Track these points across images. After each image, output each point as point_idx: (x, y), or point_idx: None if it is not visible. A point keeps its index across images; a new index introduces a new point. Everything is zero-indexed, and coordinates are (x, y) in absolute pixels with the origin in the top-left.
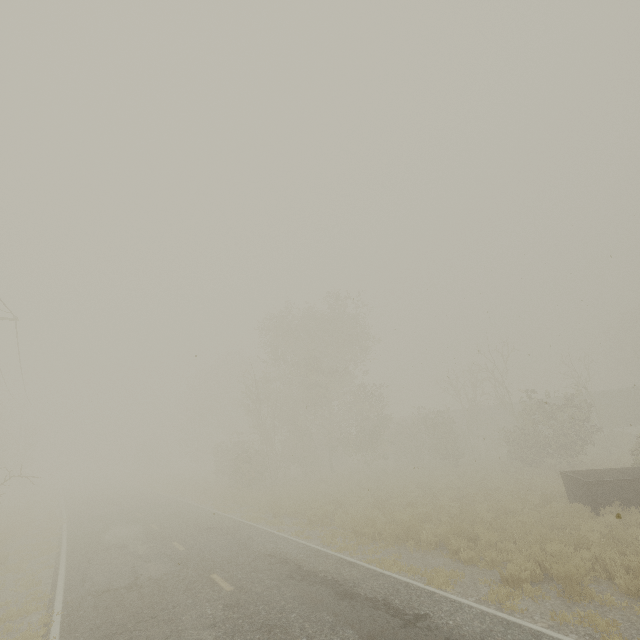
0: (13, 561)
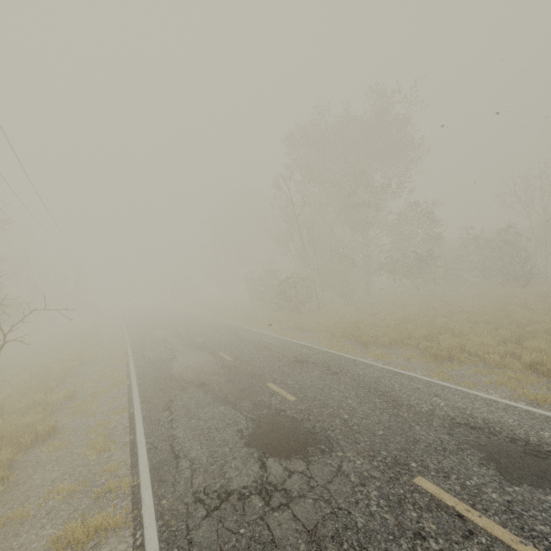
0: (83, 394)
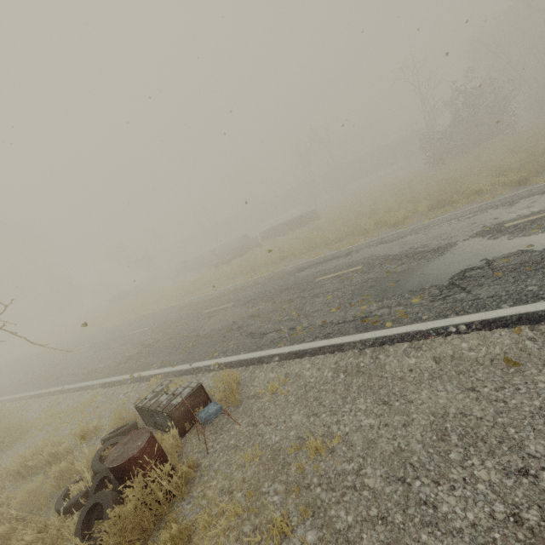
0: None
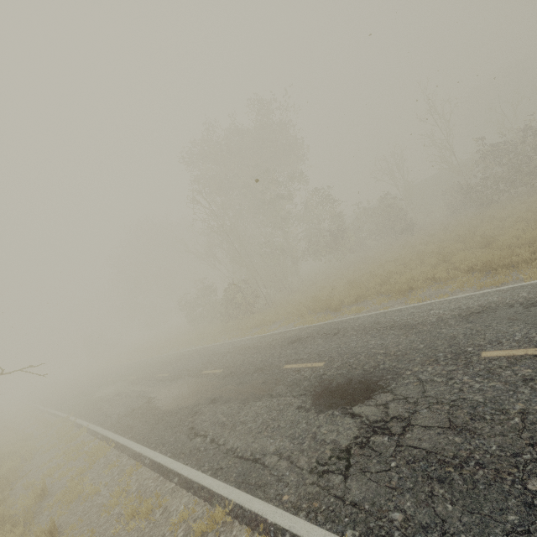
0: (56, 486)
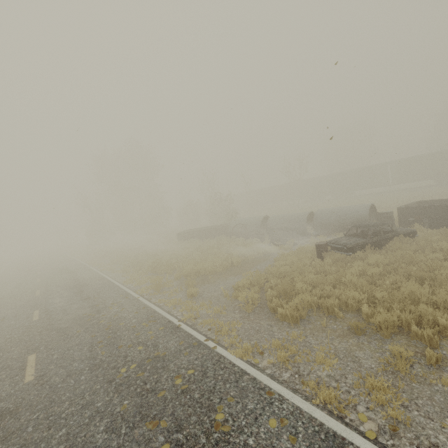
0: None
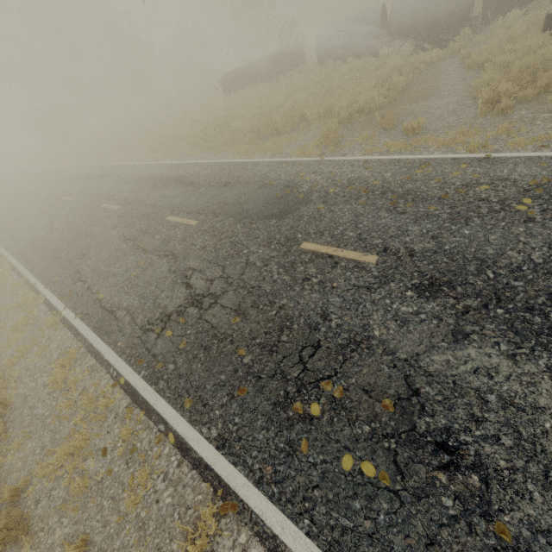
0: None
